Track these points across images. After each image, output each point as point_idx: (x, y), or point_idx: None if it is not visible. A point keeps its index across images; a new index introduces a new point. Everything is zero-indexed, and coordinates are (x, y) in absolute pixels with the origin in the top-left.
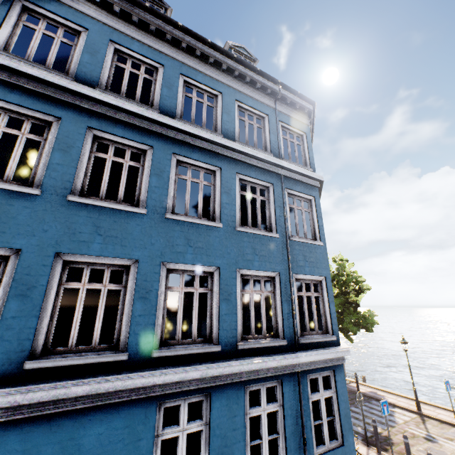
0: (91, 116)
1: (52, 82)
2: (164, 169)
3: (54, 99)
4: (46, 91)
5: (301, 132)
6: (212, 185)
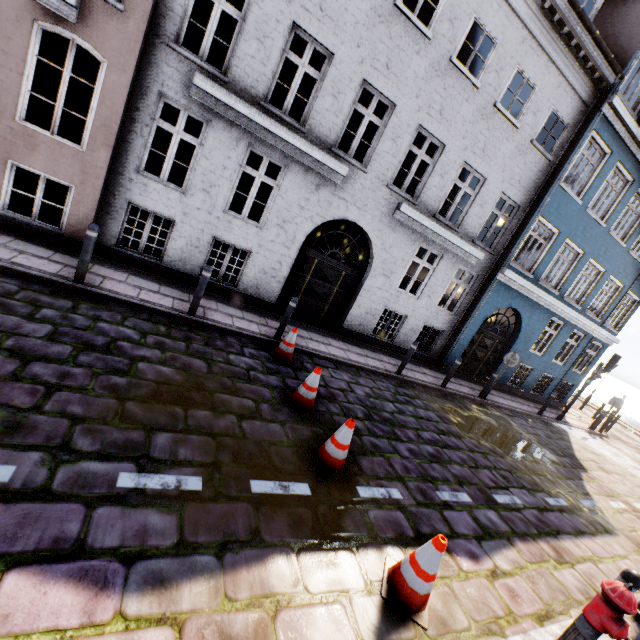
0: (624, 152)
1: (630, 128)
2: (628, 199)
3: (618, 137)
4: (620, 132)
5: None
6: (637, 215)
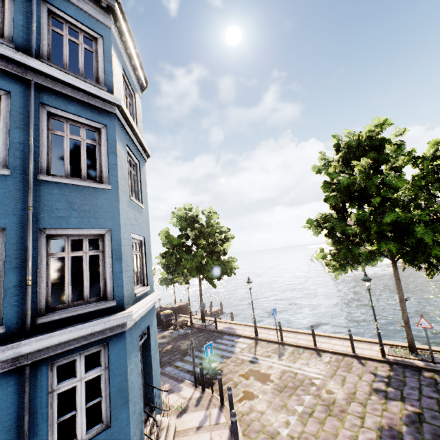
0: None
1: None
2: None
3: None
4: None
5: (93, 33)
6: None
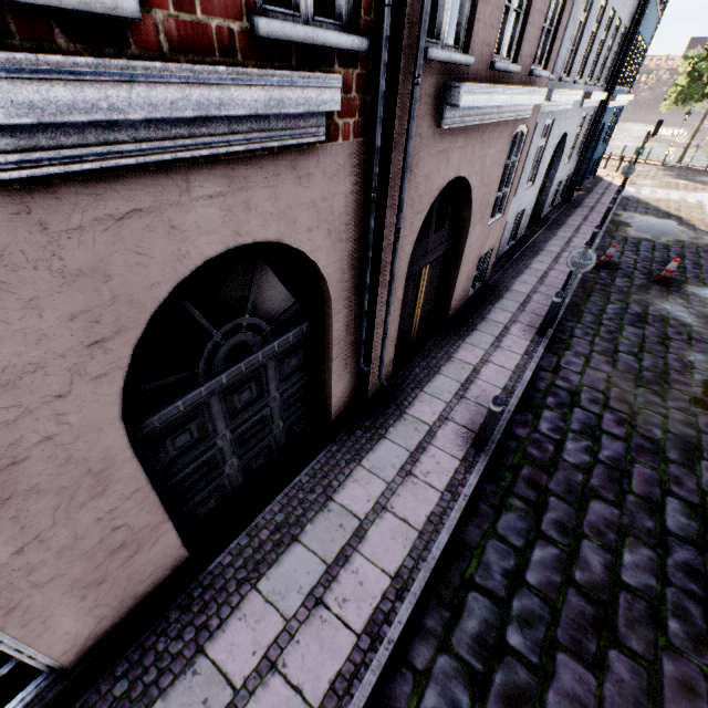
0: None
1: None
2: None
3: None
4: None
5: None
6: None
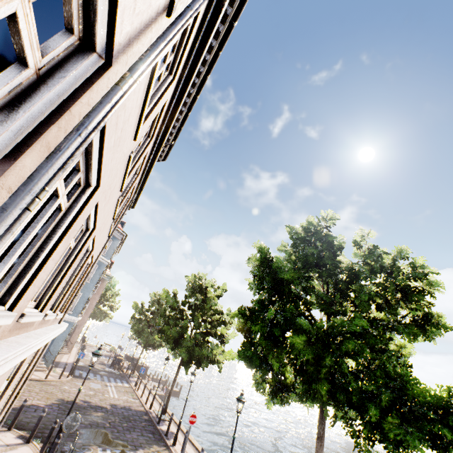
0: None
1: None
2: None
3: None
4: None
5: None
6: None
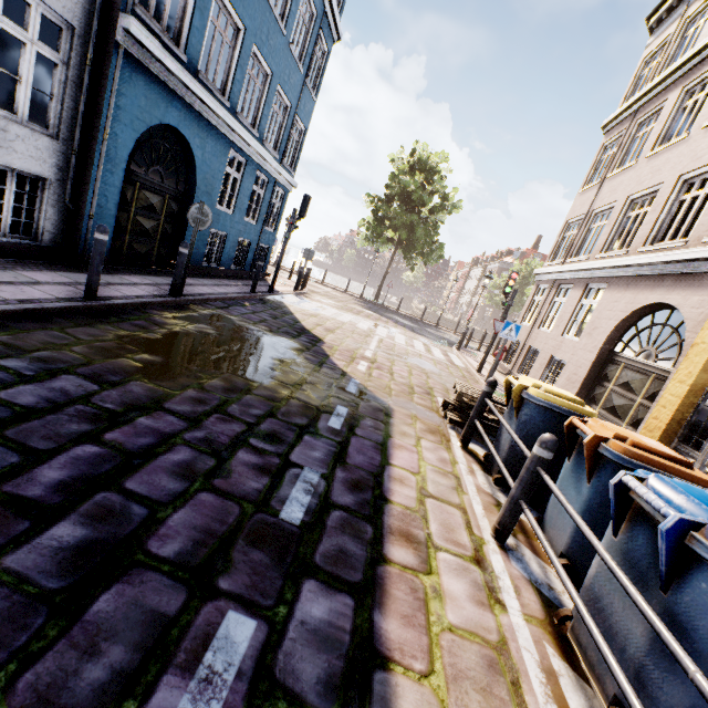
0: None
1: None
2: None
3: None
4: None
5: None
6: None
